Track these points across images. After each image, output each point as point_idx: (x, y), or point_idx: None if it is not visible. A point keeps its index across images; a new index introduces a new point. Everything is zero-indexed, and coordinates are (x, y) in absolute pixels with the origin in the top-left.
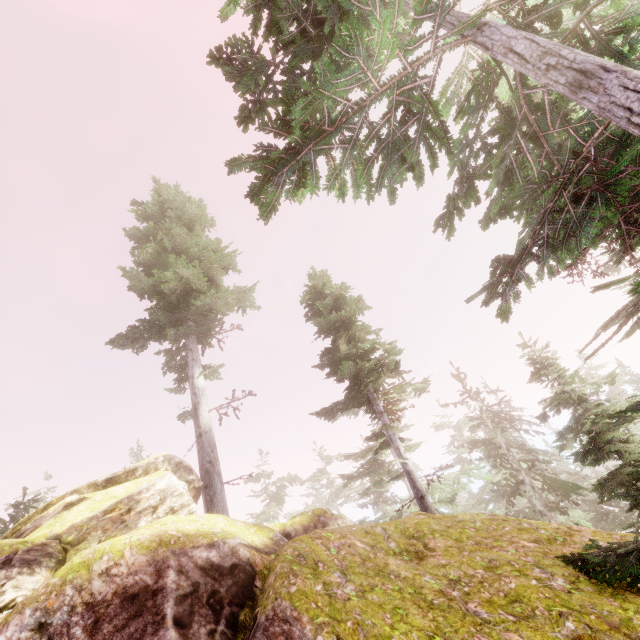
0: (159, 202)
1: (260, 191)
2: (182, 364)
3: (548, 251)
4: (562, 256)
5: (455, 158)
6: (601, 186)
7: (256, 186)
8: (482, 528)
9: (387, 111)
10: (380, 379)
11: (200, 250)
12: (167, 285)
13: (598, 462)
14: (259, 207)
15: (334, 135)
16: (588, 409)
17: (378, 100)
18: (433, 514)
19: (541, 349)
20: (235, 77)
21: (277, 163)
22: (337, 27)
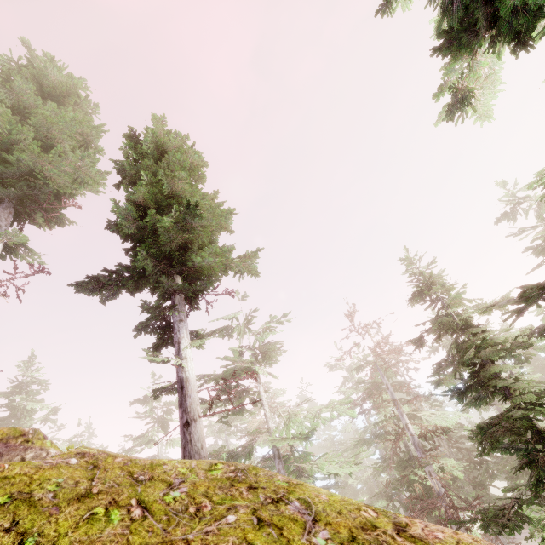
0: None
1: None
2: None
3: None
4: None
5: None
6: None
7: None
8: (168, 510)
9: None
10: (187, 248)
11: (53, 117)
12: None
13: (479, 402)
14: None
15: None
16: (473, 336)
17: None
18: (111, 457)
19: (426, 266)
20: None
21: None
22: None
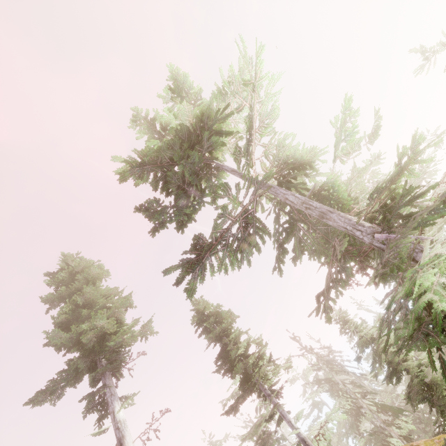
0: (65, 268)
1: (182, 280)
2: (100, 402)
3: (336, 284)
4: (343, 284)
5: (274, 239)
6: (346, 253)
7: (179, 278)
8: None
9: (239, 227)
10: (261, 368)
11: (104, 299)
12: (86, 336)
13: (399, 380)
14: (186, 292)
15: (218, 244)
16: (378, 344)
17: (234, 224)
18: None
19: (338, 311)
20: (150, 216)
21: (191, 264)
22: (199, 185)
